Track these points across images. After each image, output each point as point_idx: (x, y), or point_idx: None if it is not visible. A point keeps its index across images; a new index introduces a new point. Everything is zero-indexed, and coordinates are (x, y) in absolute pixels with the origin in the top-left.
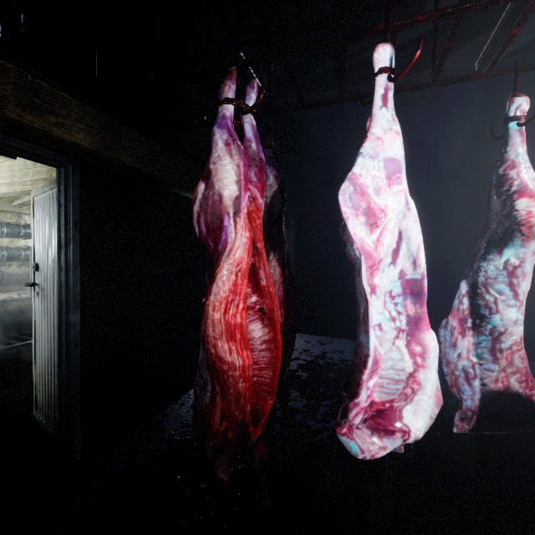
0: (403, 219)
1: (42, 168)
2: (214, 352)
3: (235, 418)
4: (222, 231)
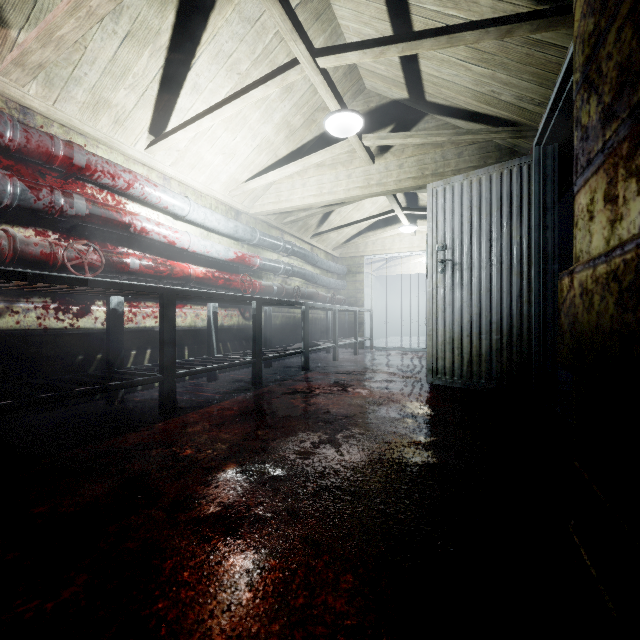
0: None
1: (410, 168)
2: None
3: None
4: None
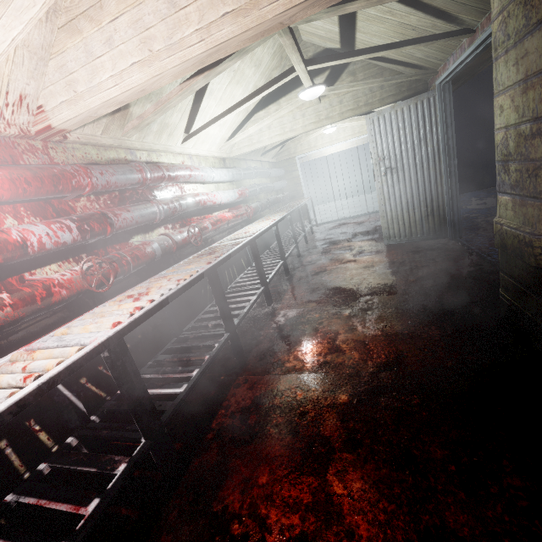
0: None
1: (348, 103)
2: None
3: None
4: None
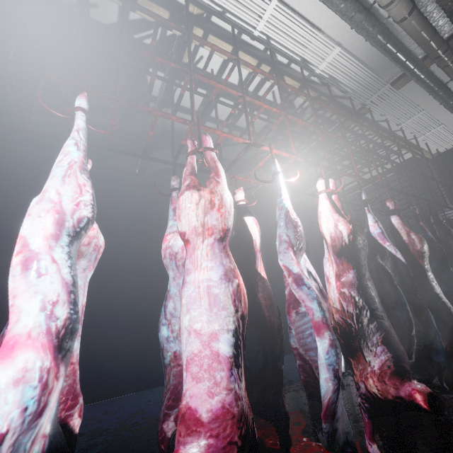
0: None
1: None
2: None
3: None
4: None
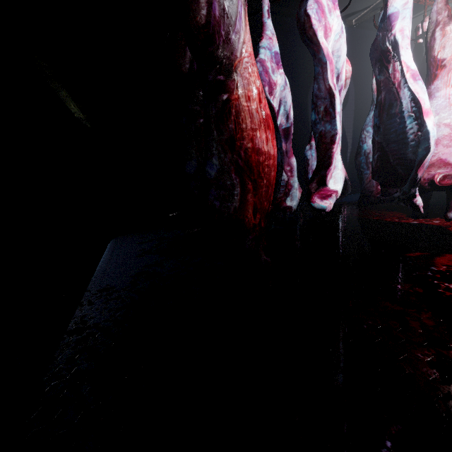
0: (340, 40)
1: None
2: (251, 145)
3: (264, 208)
4: (236, 17)
